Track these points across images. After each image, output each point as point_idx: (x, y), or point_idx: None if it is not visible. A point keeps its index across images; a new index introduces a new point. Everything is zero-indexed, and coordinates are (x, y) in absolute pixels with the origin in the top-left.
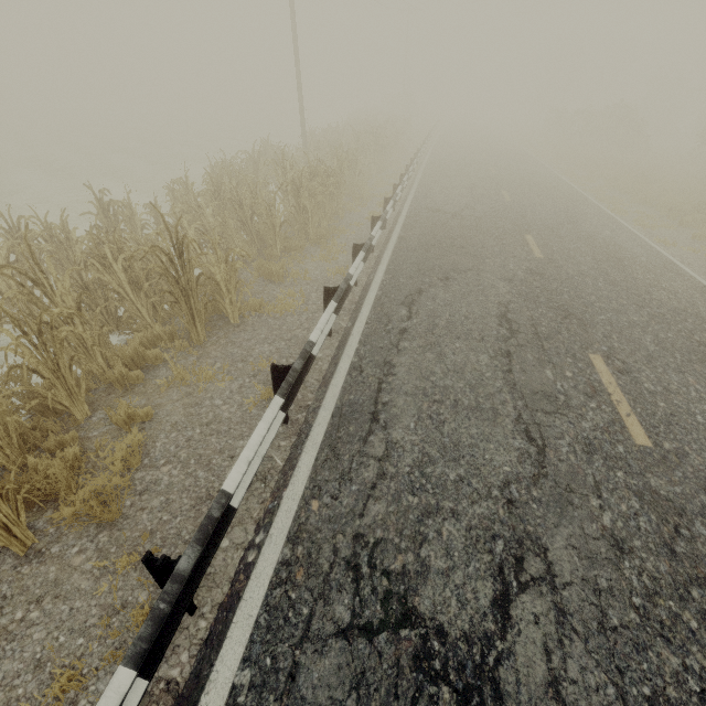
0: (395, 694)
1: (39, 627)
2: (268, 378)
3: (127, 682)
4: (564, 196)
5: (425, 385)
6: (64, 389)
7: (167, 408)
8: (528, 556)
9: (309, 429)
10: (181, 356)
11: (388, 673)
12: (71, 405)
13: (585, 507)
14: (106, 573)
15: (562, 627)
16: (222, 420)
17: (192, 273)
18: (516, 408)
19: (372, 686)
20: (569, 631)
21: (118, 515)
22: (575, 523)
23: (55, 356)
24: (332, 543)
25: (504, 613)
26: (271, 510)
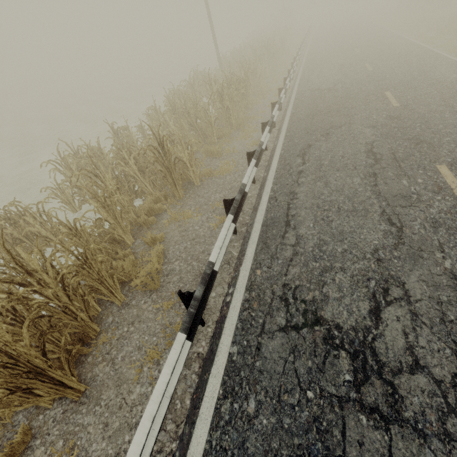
0: (314, 355)
1: (135, 333)
2: (221, 212)
3: (183, 338)
4: (416, 56)
5: (317, 202)
6: (120, 229)
7: (170, 234)
8: (392, 287)
9: (249, 235)
10: (172, 207)
11: (309, 346)
12: (125, 237)
13: (431, 259)
14: (159, 311)
15: (415, 321)
16: (200, 237)
17: (171, 157)
18: (381, 207)
19: (301, 352)
20: (420, 323)
21: (158, 286)
22: (424, 268)
23: (114, 212)
24: (271, 289)
25: (377, 317)
26: (235, 277)
